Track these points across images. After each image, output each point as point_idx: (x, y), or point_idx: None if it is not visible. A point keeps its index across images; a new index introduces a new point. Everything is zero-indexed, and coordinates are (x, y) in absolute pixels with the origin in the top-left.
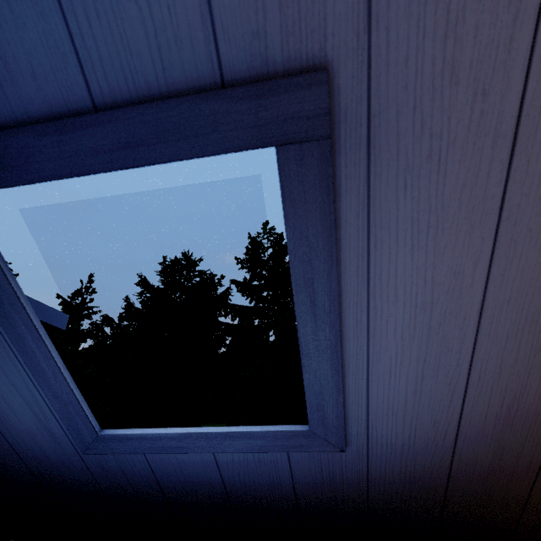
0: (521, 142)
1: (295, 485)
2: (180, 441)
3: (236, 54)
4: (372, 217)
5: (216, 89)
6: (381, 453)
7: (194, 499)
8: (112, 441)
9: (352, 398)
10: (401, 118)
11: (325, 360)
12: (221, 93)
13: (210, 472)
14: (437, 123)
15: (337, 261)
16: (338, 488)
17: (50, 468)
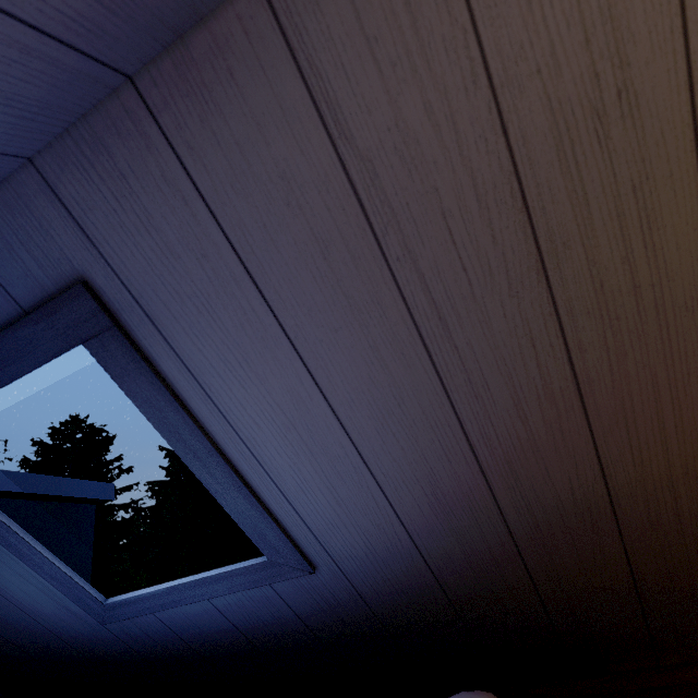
0: (259, 279)
1: (299, 616)
2: (171, 595)
3: (21, 291)
4: (192, 369)
5: (23, 317)
6: (353, 567)
7: (222, 648)
8: (118, 608)
9: (288, 521)
10: (159, 293)
11: (236, 494)
12: (23, 322)
13: (218, 619)
14: (187, 288)
15: (191, 410)
16: (340, 610)
17: (89, 644)
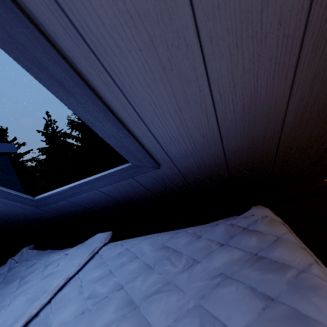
0: None
1: (148, 189)
2: (73, 190)
3: None
4: None
5: None
6: (182, 162)
7: (108, 207)
8: (43, 200)
9: (144, 139)
10: None
11: (106, 122)
12: None
13: (103, 197)
14: None
15: (41, 28)
16: (170, 184)
17: (34, 216)
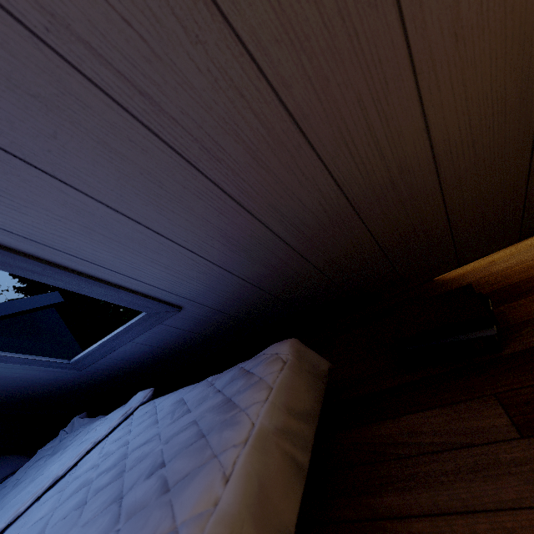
0: None
1: (191, 331)
2: (105, 347)
3: None
4: None
5: None
6: (205, 299)
7: (160, 358)
8: (80, 362)
9: (142, 289)
10: None
11: (90, 286)
12: None
13: (145, 348)
14: None
15: None
16: (213, 322)
17: (83, 380)
